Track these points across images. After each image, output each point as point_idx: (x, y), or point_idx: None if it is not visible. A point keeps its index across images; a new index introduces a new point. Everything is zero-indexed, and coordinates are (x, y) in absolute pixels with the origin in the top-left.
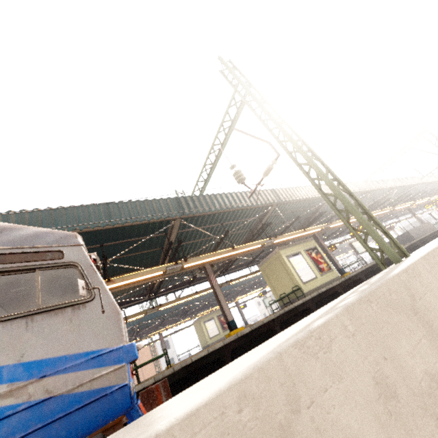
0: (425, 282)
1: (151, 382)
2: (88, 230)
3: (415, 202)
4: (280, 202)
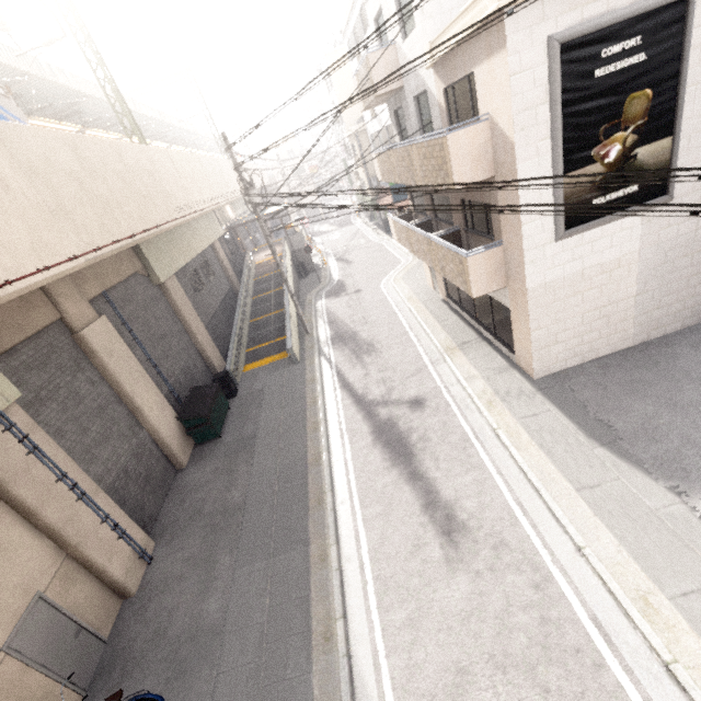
0: (155, 155)
1: None
2: None
3: (171, 147)
4: (44, 78)
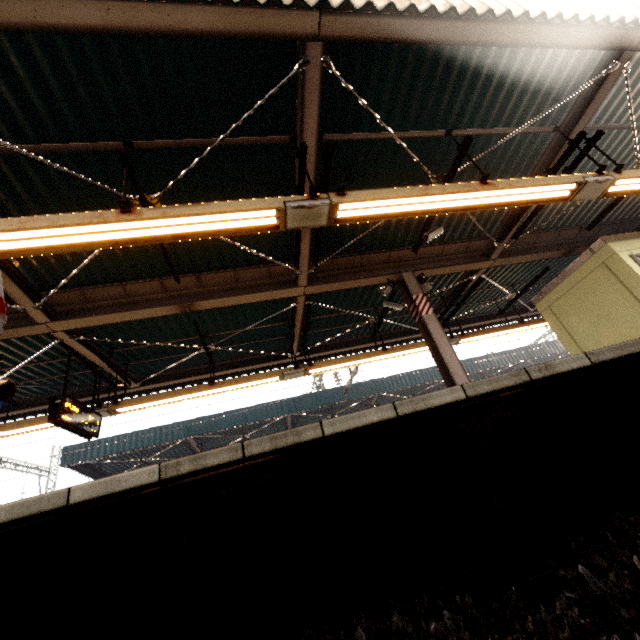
0: None
1: (144, 480)
2: (33, 20)
3: None
4: None
